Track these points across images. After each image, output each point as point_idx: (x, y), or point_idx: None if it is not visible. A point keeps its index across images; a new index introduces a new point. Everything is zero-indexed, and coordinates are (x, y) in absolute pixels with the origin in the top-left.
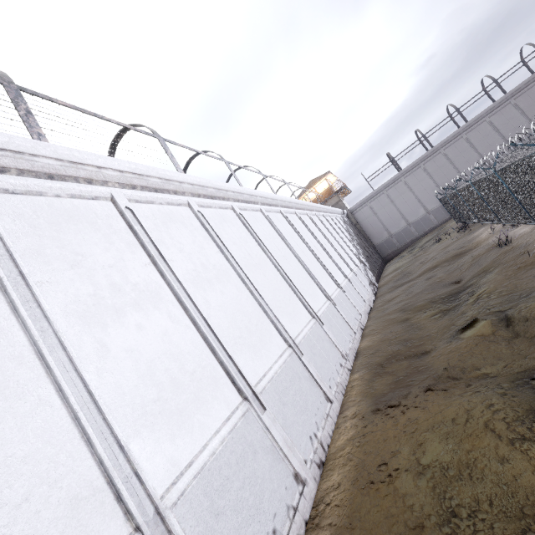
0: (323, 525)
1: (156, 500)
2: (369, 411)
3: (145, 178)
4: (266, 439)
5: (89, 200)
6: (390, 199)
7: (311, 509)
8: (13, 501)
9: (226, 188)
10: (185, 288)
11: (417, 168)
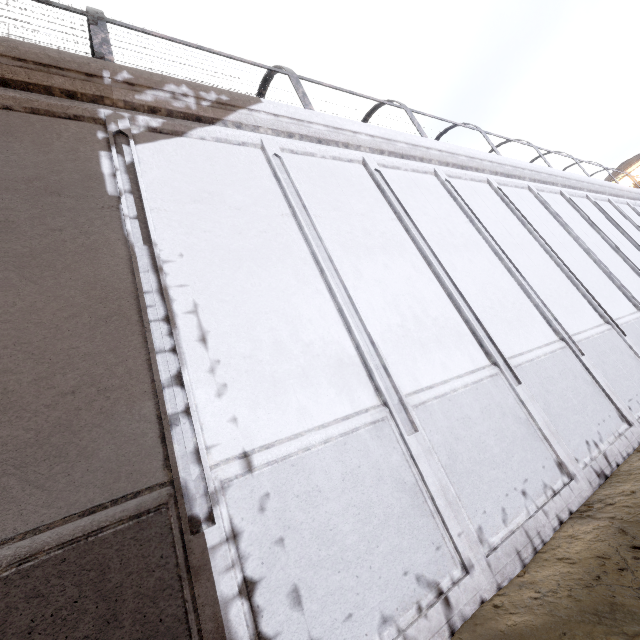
0: (600, 517)
1: (400, 392)
2: None
3: (392, 143)
4: (518, 410)
5: (346, 162)
6: None
7: (580, 506)
8: (305, 342)
9: (482, 157)
10: (429, 245)
11: None
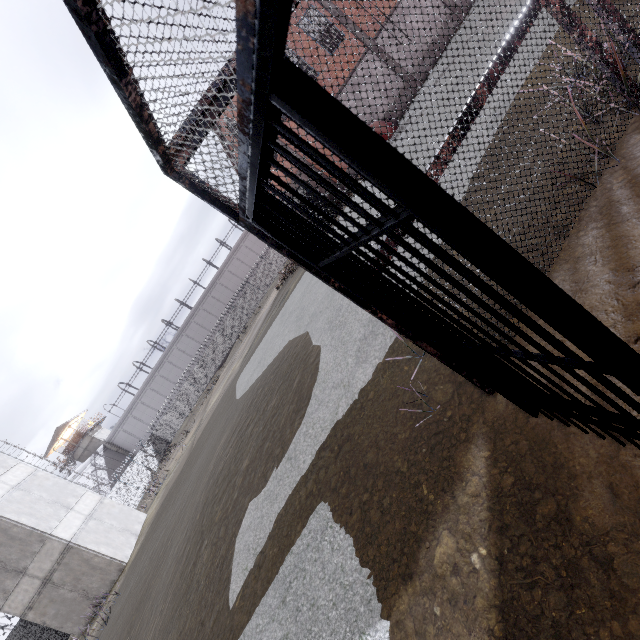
0: None
1: None
2: None
3: None
4: None
5: None
6: (137, 418)
7: None
8: None
9: None
10: None
11: (146, 390)
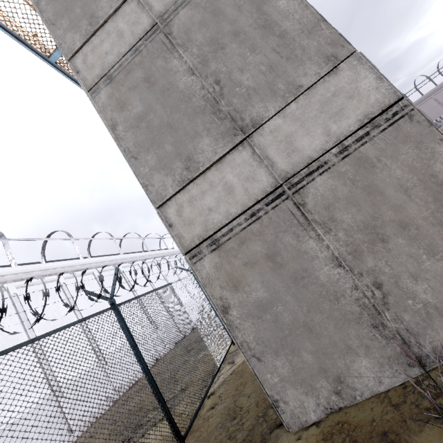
0: None
1: None
2: (83, 440)
3: None
4: None
5: None
6: None
7: None
8: None
9: (56, 266)
10: None
11: None
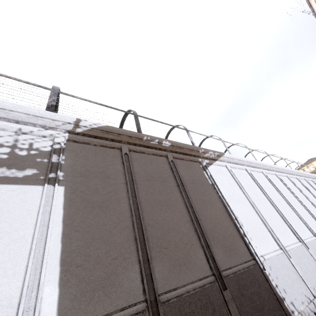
0: None
1: (283, 246)
2: None
3: (251, 163)
4: (311, 257)
5: (242, 170)
6: None
7: None
8: (258, 228)
9: (273, 166)
10: (271, 200)
11: None
